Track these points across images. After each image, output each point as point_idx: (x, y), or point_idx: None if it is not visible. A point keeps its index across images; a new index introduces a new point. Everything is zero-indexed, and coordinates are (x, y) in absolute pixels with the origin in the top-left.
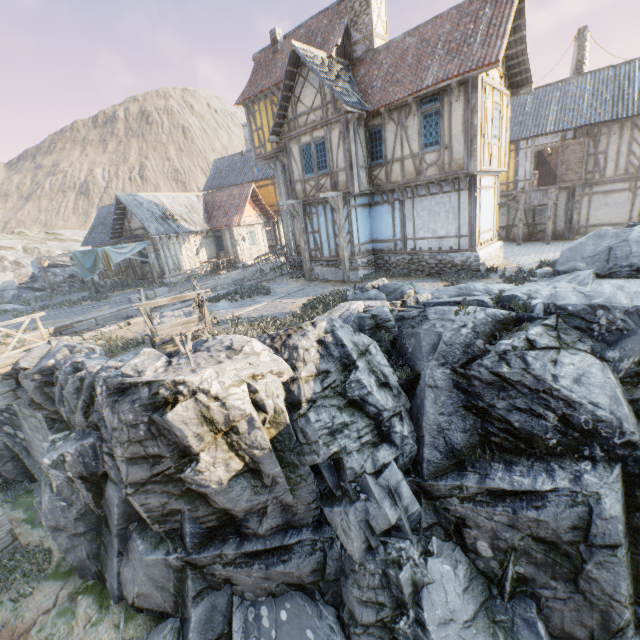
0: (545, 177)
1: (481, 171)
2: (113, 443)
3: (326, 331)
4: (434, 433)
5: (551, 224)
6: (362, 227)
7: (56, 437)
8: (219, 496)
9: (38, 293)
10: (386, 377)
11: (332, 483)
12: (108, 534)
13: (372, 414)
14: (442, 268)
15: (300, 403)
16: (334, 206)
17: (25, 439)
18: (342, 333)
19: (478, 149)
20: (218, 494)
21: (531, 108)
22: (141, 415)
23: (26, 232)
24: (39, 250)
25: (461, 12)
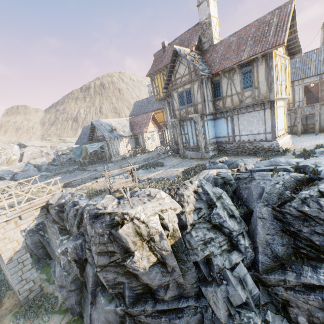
0: (310, 99)
1: (277, 98)
2: (91, 243)
3: (198, 186)
4: (264, 245)
5: (318, 124)
6: (210, 130)
7: (63, 238)
8: (144, 276)
9: (55, 167)
10: (232, 211)
11: (206, 273)
12: (86, 292)
13: (226, 233)
14: (256, 150)
15: (186, 226)
16: (196, 121)
17: (48, 238)
18: (207, 187)
19: (274, 87)
20: (143, 275)
21: (299, 64)
22: (105, 230)
23: (51, 139)
24: (57, 147)
25: (260, 22)
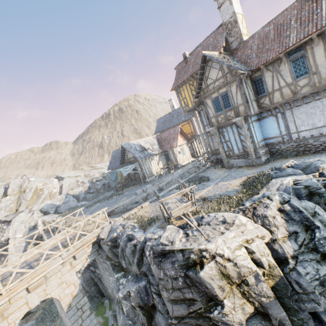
0: None
1: None
2: (160, 287)
3: (280, 202)
4: None
5: None
6: (257, 132)
7: (118, 276)
8: None
9: (92, 194)
10: None
11: None
12: None
13: None
14: None
15: (286, 259)
16: (240, 125)
17: (99, 273)
18: (294, 202)
19: None
20: None
21: None
22: (179, 271)
23: (83, 168)
24: (90, 175)
25: (302, 1)
